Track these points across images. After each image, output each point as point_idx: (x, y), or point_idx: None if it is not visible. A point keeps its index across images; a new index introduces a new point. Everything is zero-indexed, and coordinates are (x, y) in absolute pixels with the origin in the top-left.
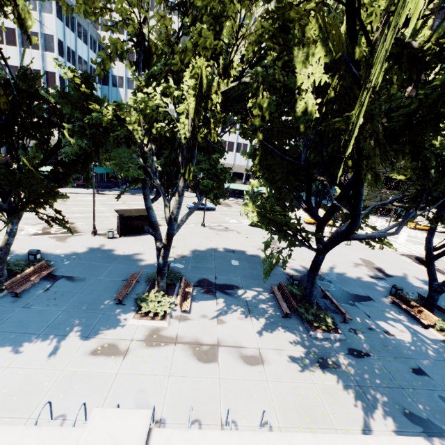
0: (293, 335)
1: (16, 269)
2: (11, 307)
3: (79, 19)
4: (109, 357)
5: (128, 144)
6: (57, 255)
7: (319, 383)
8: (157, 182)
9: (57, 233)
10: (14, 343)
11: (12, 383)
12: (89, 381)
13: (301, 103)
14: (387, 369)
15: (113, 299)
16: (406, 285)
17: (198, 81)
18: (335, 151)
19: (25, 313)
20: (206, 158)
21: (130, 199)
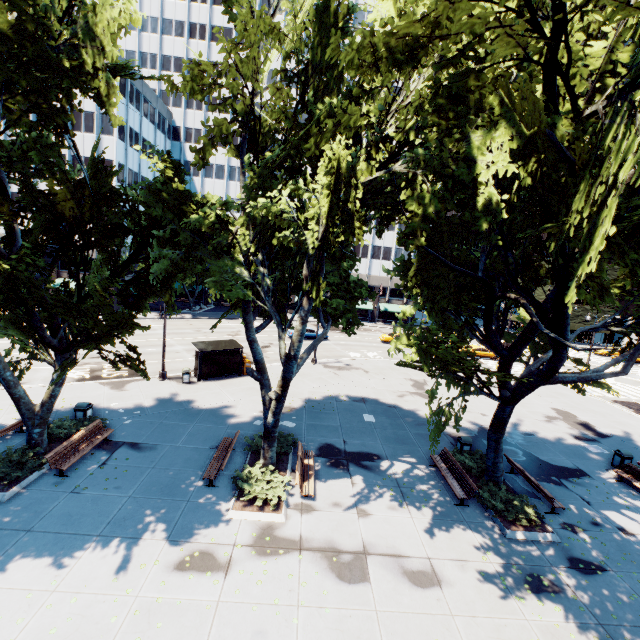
0: (478, 535)
1: (59, 433)
2: (54, 492)
3: (146, 93)
4: (203, 573)
5: (227, 253)
6: (113, 410)
7: (535, 619)
8: (267, 304)
9: (110, 377)
10: (61, 550)
11: (63, 619)
12: (177, 615)
13: (480, 194)
14: (639, 594)
15: (200, 478)
16: (633, 450)
17: (334, 169)
18: (526, 257)
19: (74, 502)
20: (331, 268)
21: (206, 325)
